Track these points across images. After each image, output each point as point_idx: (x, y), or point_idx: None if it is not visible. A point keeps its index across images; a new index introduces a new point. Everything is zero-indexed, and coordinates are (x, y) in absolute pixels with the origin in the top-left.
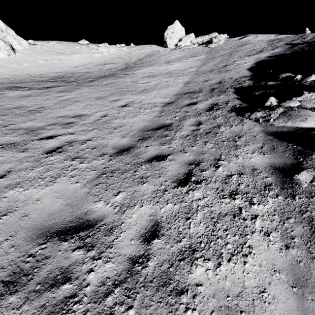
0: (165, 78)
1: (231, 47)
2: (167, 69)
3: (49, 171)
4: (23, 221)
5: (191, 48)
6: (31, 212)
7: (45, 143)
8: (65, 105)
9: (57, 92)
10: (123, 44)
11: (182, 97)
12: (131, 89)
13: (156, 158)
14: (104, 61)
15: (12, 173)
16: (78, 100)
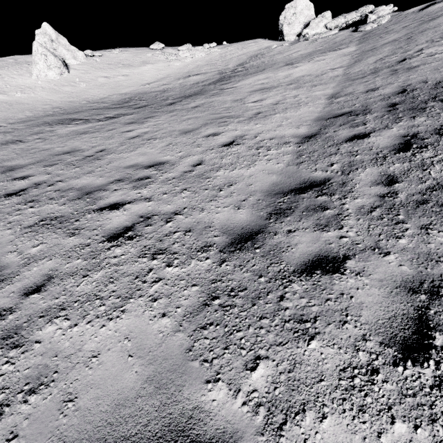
0: (289, 92)
1: (407, 25)
2: (289, 76)
3: (113, 282)
4: (65, 417)
5: (327, 37)
6: (81, 390)
7: (107, 218)
8: (136, 146)
9: (124, 125)
10: (213, 43)
11: (332, 123)
12: (235, 114)
13: (320, 265)
14: (187, 71)
15: (53, 280)
16: (154, 137)
